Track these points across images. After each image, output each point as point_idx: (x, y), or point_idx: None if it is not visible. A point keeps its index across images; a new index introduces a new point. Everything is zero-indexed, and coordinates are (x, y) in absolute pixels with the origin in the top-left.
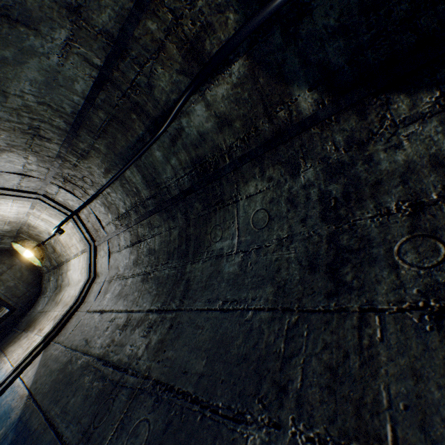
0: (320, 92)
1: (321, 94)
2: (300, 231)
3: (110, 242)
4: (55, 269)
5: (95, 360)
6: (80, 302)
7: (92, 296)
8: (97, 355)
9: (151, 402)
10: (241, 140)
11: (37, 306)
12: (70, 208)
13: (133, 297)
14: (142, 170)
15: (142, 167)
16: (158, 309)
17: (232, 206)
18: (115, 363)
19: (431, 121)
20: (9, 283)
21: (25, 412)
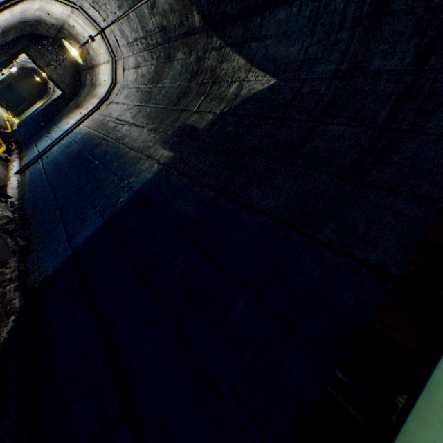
0: (200, 17)
1: (200, 19)
2: (183, 83)
3: (124, 61)
4: (90, 70)
5: (113, 119)
6: (107, 97)
7: (114, 95)
8: (114, 118)
9: (127, 127)
10: (178, 25)
11: (80, 96)
12: (98, 23)
13: (132, 99)
14: (139, 17)
15: (138, 15)
16: (138, 105)
17: (173, 63)
18: (120, 120)
19: (217, 53)
20: (58, 71)
21: (88, 132)
